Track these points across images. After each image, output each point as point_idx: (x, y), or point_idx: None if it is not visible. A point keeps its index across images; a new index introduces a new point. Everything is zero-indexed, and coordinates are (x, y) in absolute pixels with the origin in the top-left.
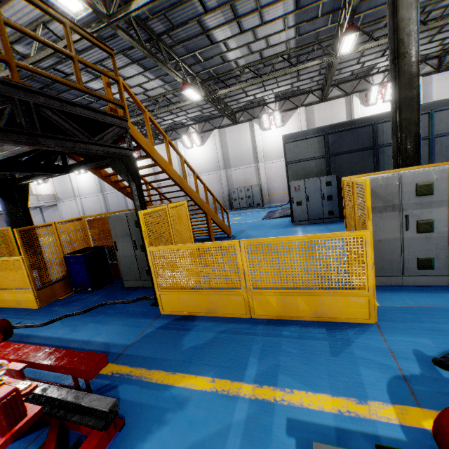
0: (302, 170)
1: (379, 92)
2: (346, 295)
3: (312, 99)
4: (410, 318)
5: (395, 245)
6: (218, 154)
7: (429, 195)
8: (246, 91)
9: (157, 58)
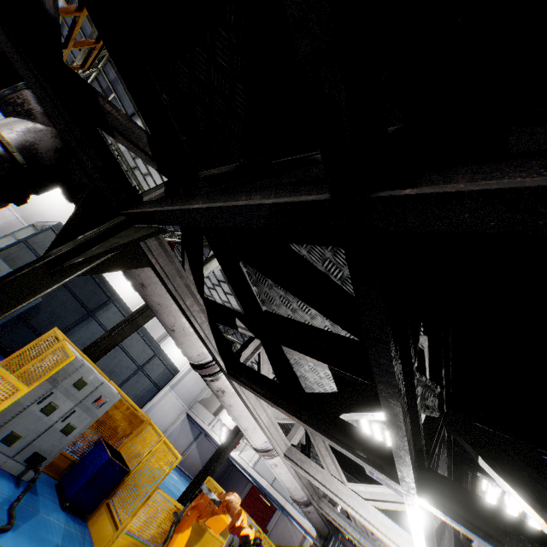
0: (27, 261)
1: None
2: None
3: None
4: None
5: (17, 409)
6: None
7: (78, 389)
8: None
9: None
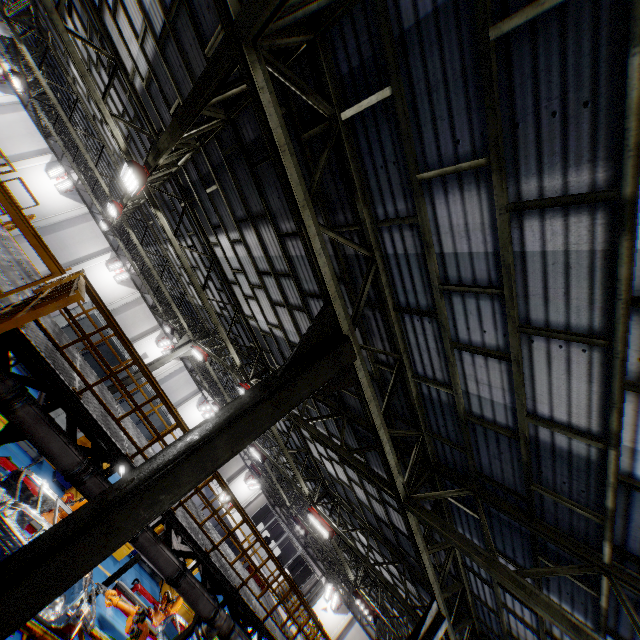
0: (70, 338)
1: (168, 346)
2: (2, 424)
3: (151, 300)
4: (5, 447)
5: None
6: (56, 217)
7: None
8: (135, 249)
9: None
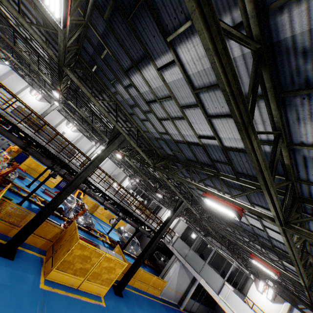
0: None
1: (72, 127)
2: None
3: None
4: None
5: None
6: None
7: None
8: None
9: (3, 51)
